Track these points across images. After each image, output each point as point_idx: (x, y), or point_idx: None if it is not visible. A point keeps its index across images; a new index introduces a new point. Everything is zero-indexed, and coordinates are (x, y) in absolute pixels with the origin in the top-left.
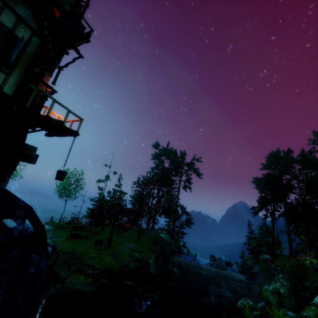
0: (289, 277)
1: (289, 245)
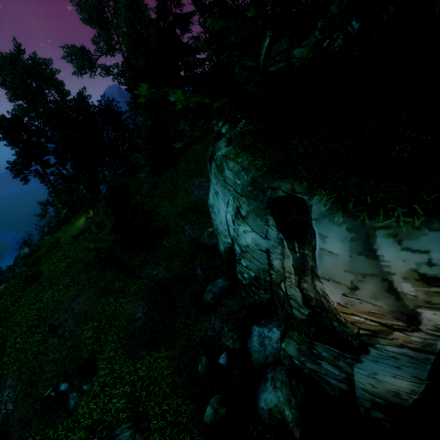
0: None
1: None
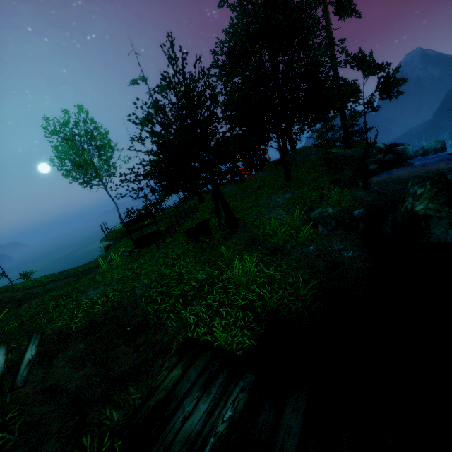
0: None
1: None
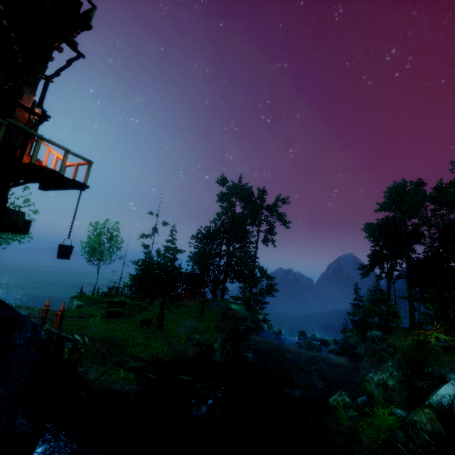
0: (402, 365)
1: (410, 315)
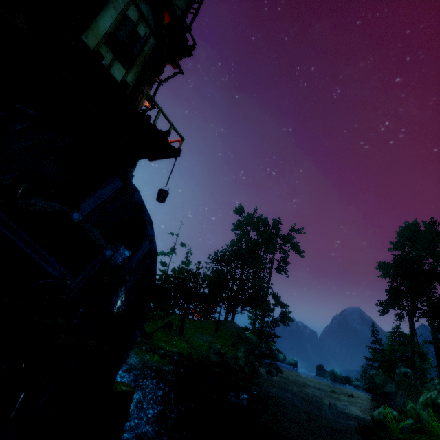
0: None
1: (439, 364)
